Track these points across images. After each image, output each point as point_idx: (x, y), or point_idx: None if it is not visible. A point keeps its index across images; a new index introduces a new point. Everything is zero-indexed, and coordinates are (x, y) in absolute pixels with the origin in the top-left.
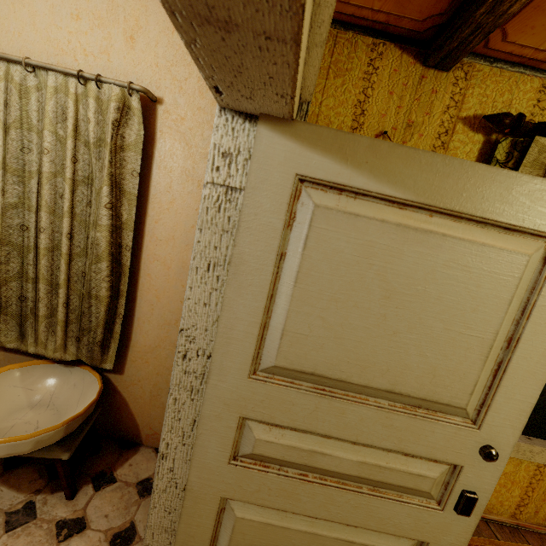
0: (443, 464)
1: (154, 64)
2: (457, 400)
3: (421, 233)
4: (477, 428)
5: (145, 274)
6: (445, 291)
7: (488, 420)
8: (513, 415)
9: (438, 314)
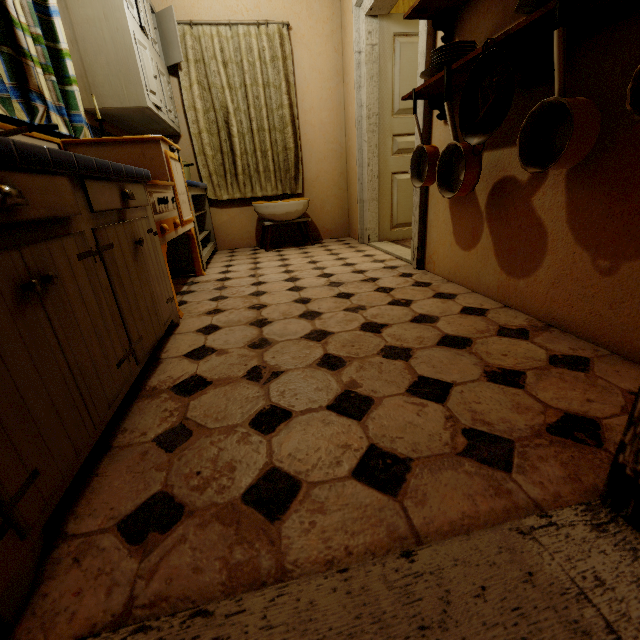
0: None
1: (283, 7)
2: None
3: None
4: None
5: (303, 134)
6: None
7: None
8: None
9: None
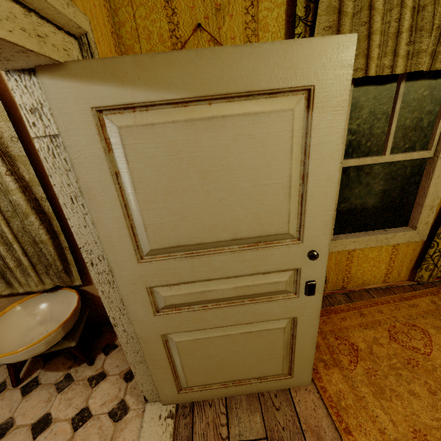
0: (289, 271)
1: None
2: (281, 229)
3: (206, 121)
4: (301, 242)
5: None
6: (242, 158)
7: (306, 235)
8: (321, 226)
9: (244, 177)
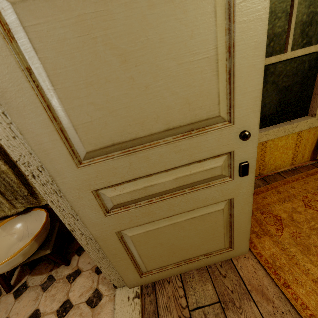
0: (223, 156)
1: None
2: (212, 113)
3: None
4: (232, 124)
5: None
6: (163, 31)
7: (236, 115)
8: (251, 104)
9: (168, 54)
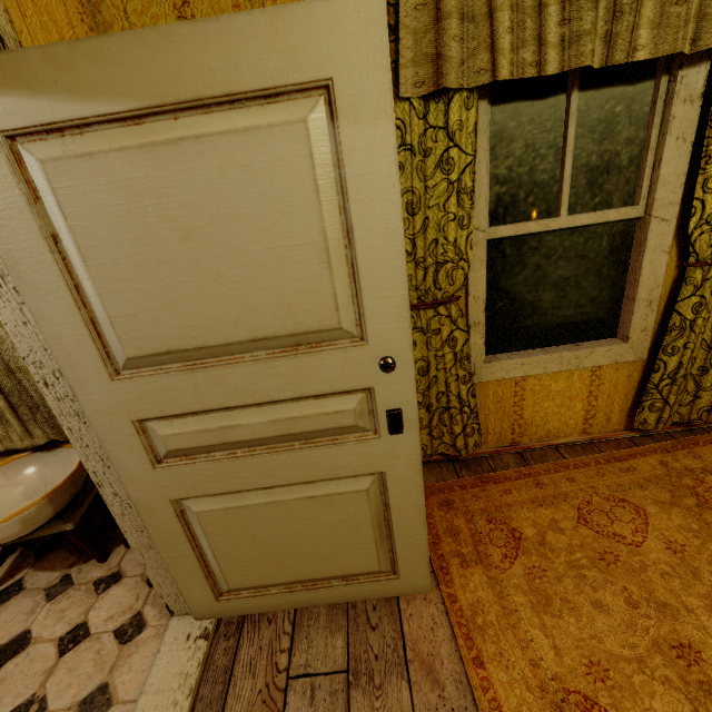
0: (358, 394)
1: None
2: (327, 322)
3: (172, 145)
4: (366, 344)
5: None
6: (241, 205)
7: (370, 330)
8: (393, 316)
9: (250, 235)
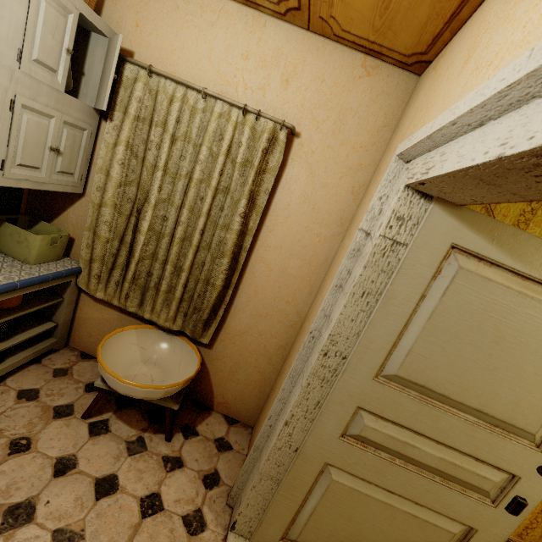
0: (504, 473)
1: (300, 105)
2: (530, 427)
3: (536, 301)
4: (539, 451)
5: (250, 271)
6: None
7: None
8: None
9: (533, 361)
